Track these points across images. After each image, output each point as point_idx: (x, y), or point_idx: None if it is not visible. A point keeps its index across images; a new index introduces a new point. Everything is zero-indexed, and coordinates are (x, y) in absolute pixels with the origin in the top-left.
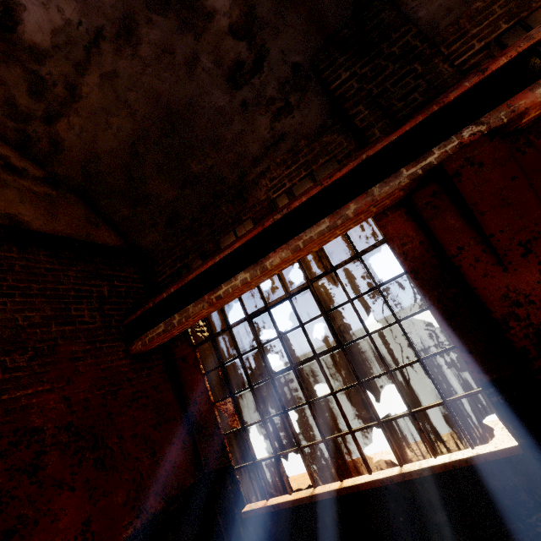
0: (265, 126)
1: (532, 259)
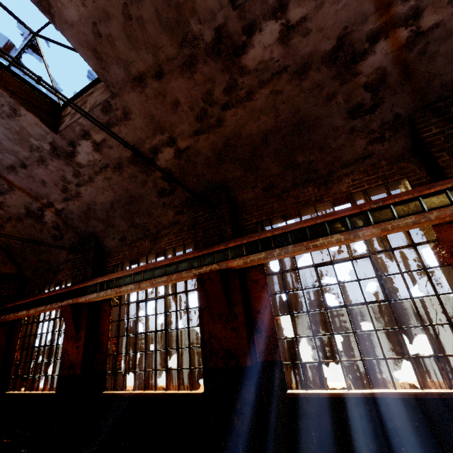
0: (65, 254)
1: (72, 341)
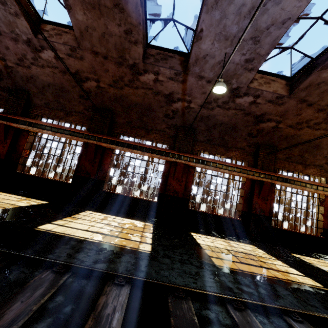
0: None
1: None
